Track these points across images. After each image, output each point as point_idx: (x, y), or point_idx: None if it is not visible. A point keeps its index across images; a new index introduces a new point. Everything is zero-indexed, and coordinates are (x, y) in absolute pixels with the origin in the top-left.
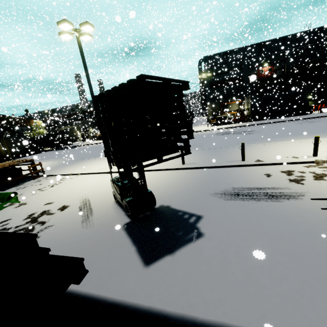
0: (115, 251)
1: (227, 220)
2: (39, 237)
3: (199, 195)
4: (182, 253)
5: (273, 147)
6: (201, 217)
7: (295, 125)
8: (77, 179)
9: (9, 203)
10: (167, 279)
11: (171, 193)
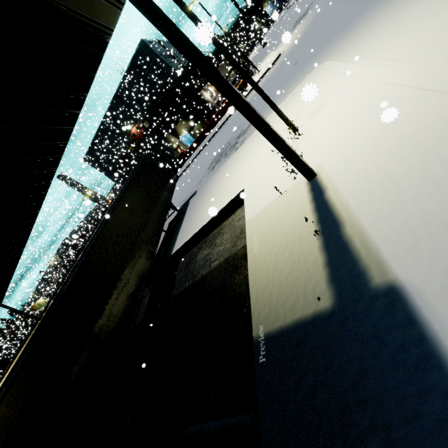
0: None
1: None
2: None
3: None
4: None
5: None
6: None
7: None
8: None
9: None
10: None
11: None
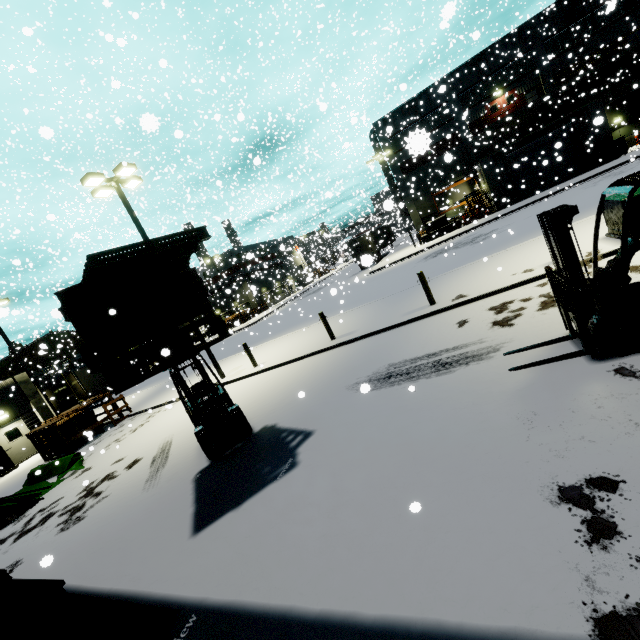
0: (166, 518)
1: (345, 430)
2: (84, 517)
3: (329, 393)
4: (251, 503)
5: (503, 259)
6: (310, 434)
7: (580, 193)
8: (171, 410)
9: (71, 472)
10: (211, 549)
11: (289, 401)
